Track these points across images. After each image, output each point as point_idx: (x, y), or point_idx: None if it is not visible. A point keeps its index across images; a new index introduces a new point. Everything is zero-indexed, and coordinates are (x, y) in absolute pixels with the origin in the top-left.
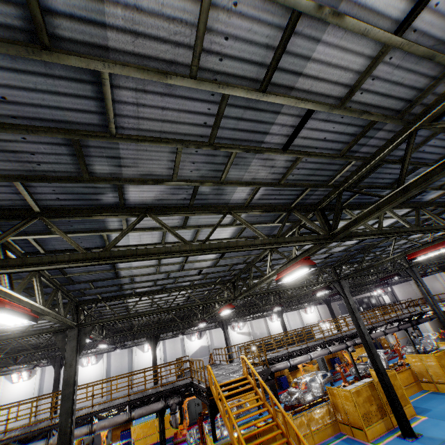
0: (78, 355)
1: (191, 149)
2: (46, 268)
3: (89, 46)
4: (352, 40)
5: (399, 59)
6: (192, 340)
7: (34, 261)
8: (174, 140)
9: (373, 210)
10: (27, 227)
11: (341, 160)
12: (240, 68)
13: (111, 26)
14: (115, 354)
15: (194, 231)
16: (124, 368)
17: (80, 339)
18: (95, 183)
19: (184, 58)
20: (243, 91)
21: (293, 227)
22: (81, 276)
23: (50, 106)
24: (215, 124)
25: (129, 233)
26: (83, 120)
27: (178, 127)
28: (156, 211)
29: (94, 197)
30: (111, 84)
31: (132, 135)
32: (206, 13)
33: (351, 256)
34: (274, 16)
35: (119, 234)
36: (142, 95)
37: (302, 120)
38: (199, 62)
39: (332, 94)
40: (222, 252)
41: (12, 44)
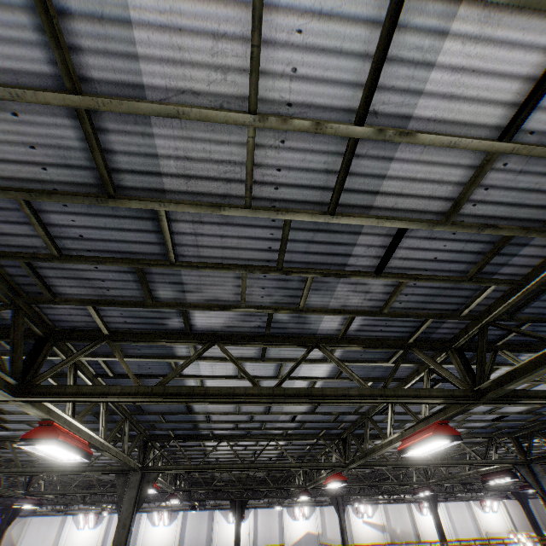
0: (135, 511)
1: (258, 274)
2: (97, 400)
3: (148, 190)
4: (438, 153)
5: (519, 164)
6: (294, 517)
7: (88, 390)
8: (236, 266)
9: (539, 360)
10: (98, 348)
11: (471, 284)
12: (300, 194)
13: (166, 174)
14: (193, 516)
15: (277, 365)
16: (200, 540)
17: (141, 488)
18: (159, 308)
19: (237, 191)
20: (307, 215)
21: (419, 369)
22: (150, 405)
23: (117, 240)
24: (280, 249)
25: (199, 361)
26: (145, 250)
27: (240, 253)
28: (225, 339)
29: (160, 322)
30: (169, 219)
31: (193, 262)
32: (252, 153)
33: (545, 423)
34: (328, 144)
35: (179, 366)
36: (200, 226)
37: (393, 240)
38: (251, 193)
39: (429, 209)
40: (301, 402)
41: (86, 197)
